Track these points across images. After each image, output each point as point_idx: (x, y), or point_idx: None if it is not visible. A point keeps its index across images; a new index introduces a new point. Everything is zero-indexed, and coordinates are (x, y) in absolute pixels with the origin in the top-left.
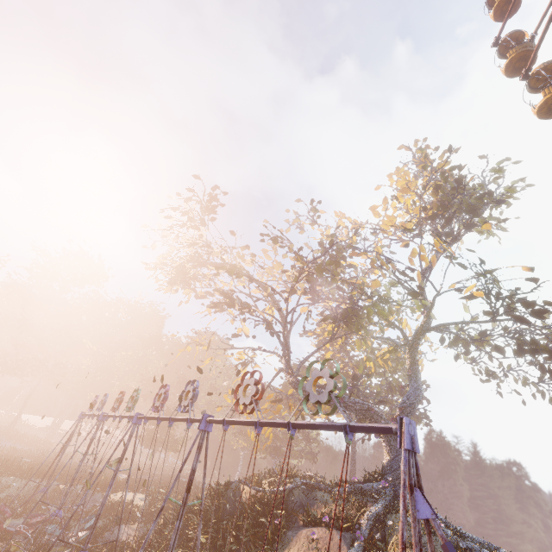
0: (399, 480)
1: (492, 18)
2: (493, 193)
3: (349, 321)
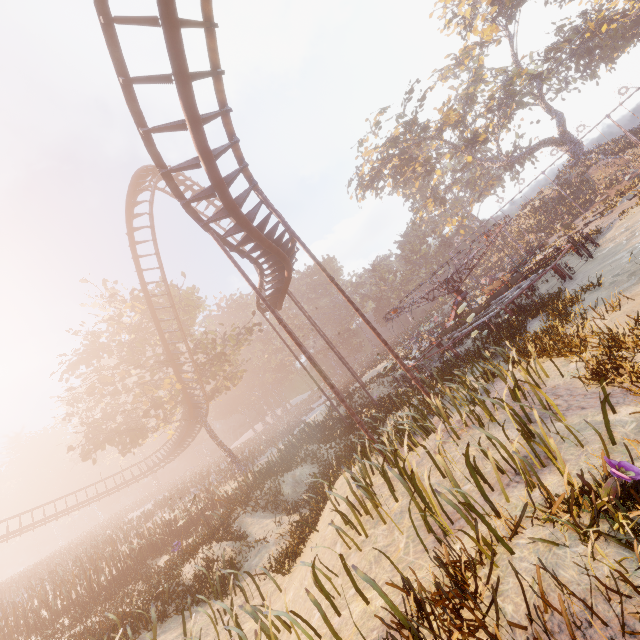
0: (582, 150)
1: None
2: None
3: (520, 105)
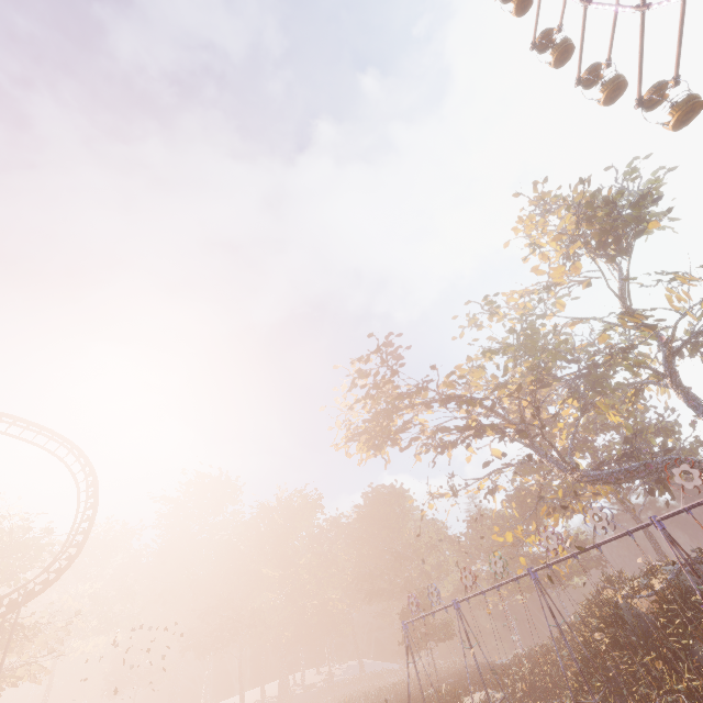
0: None
1: (555, 63)
2: (646, 195)
3: (599, 387)
